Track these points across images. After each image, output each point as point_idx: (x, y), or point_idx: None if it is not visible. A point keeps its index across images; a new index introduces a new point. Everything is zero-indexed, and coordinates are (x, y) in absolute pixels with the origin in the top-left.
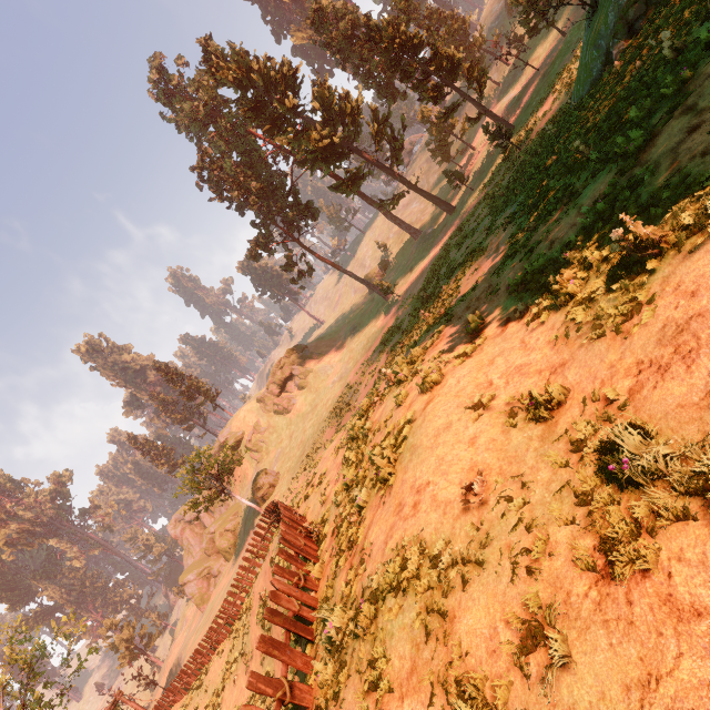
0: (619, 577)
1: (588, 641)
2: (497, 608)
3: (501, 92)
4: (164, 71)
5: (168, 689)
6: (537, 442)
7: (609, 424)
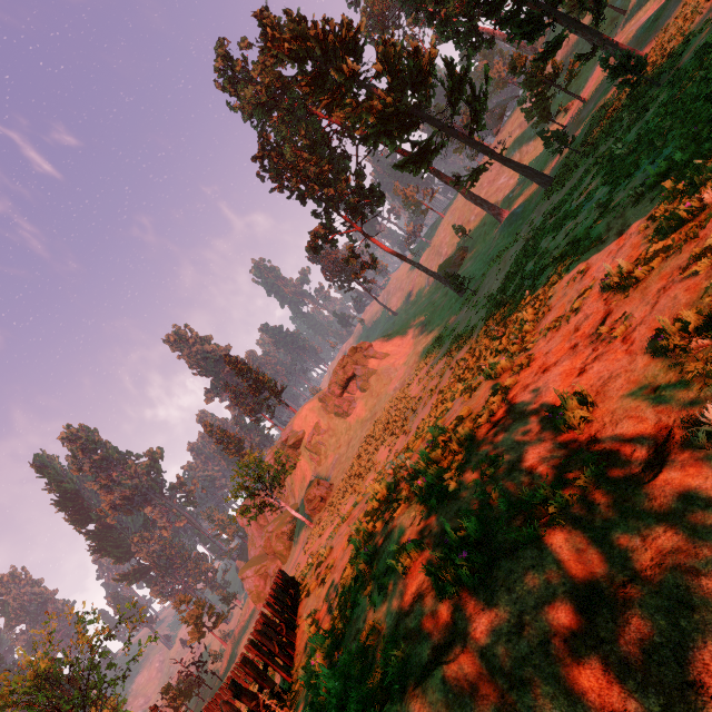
0: None
1: None
2: None
3: (628, 20)
4: (230, 58)
5: None
6: None
7: None
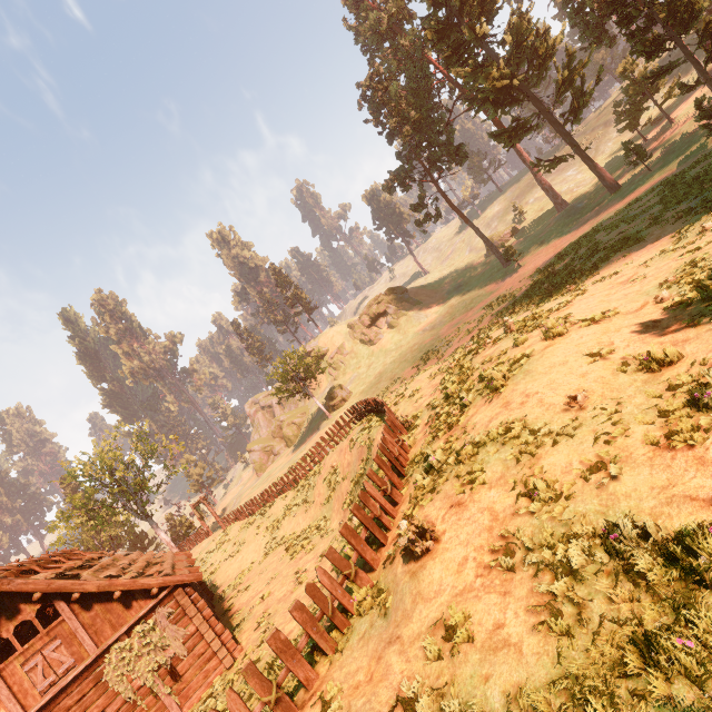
0: (671, 449)
1: (636, 471)
2: (575, 456)
3: None
4: None
5: (237, 509)
6: (640, 383)
7: (706, 379)
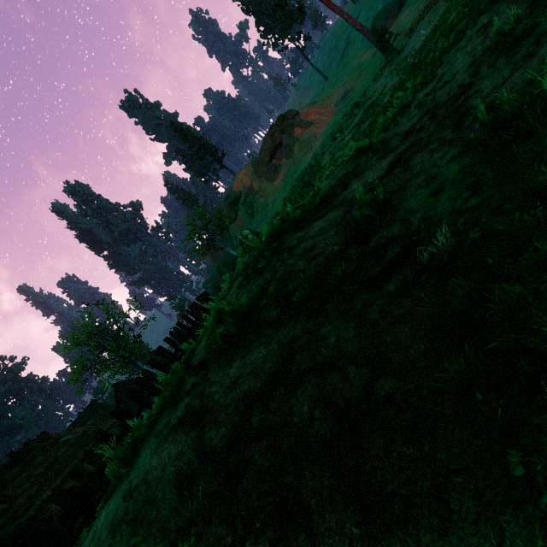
0: None
1: None
2: None
3: None
4: None
5: None
6: None
7: None
